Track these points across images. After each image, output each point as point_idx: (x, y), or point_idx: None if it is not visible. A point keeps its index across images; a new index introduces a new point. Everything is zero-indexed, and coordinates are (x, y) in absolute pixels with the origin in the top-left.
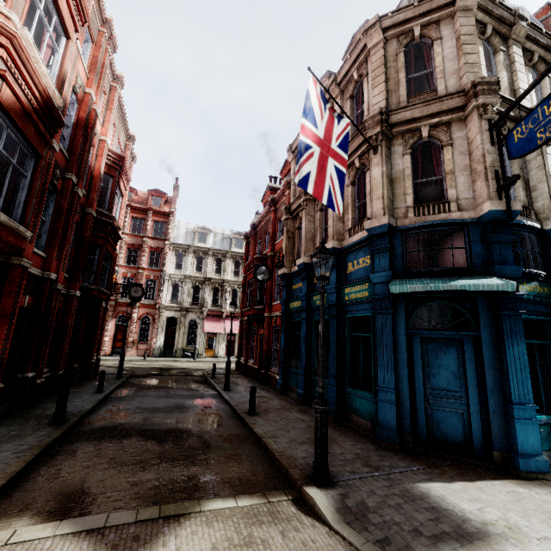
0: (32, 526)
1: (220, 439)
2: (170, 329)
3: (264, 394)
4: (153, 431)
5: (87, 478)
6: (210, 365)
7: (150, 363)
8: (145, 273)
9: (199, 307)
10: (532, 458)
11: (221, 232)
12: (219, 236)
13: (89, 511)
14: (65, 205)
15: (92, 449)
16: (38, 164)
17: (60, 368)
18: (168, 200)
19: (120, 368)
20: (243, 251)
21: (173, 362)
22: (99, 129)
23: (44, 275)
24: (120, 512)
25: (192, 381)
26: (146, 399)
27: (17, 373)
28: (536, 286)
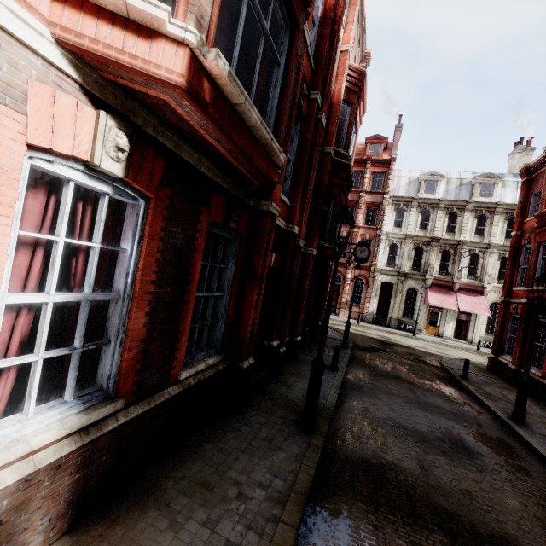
0: None
1: None
2: (383, 295)
3: None
4: (463, 528)
5: None
6: (439, 349)
7: (365, 330)
8: (360, 232)
9: (420, 274)
10: None
11: (457, 176)
12: (453, 182)
13: None
14: (309, 136)
15: (374, 545)
16: (293, 40)
17: (297, 333)
18: (387, 146)
19: (345, 337)
20: (492, 201)
21: (389, 333)
22: (340, 37)
23: (287, 228)
24: None
25: (434, 377)
26: (394, 403)
27: (264, 339)
28: None
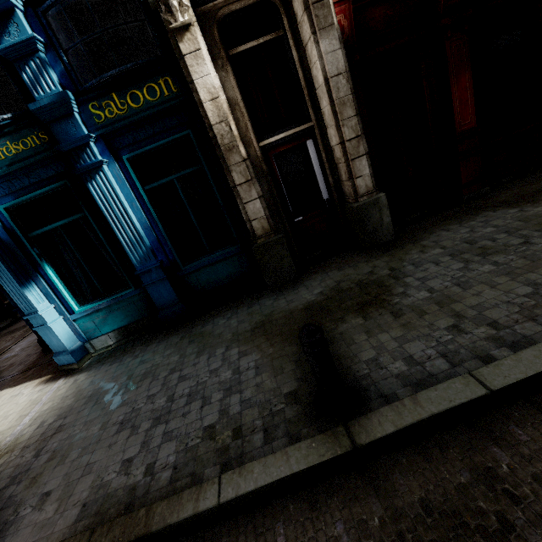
0: None
1: None
2: None
3: None
4: None
5: None
6: None
7: None
8: None
9: None
10: (61, 355)
11: None
12: None
13: None
14: None
15: None
16: None
17: None
18: None
19: None
20: None
21: None
22: None
23: None
24: None
25: None
26: None
27: None
28: (7, 145)
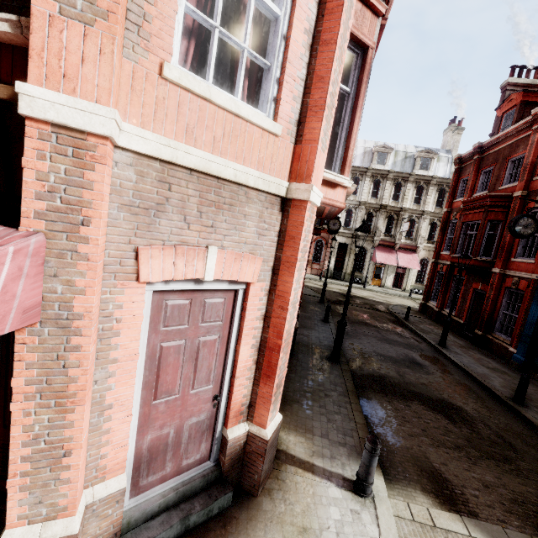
0: (437, 510)
1: (516, 438)
2: (339, 253)
3: (497, 366)
4: (426, 398)
5: (425, 453)
6: (384, 298)
7: (328, 285)
8: None
9: (370, 236)
10: None
11: (403, 149)
12: (400, 155)
13: (474, 511)
14: None
15: (391, 408)
16: None
17: None
18: None
19: (322, 295)
20: (428, 174)
21: (345, 286)
22: None
23: None
24: (513, 531)
25: (388, 321)
26: (372, 341)
27: None
28: None
